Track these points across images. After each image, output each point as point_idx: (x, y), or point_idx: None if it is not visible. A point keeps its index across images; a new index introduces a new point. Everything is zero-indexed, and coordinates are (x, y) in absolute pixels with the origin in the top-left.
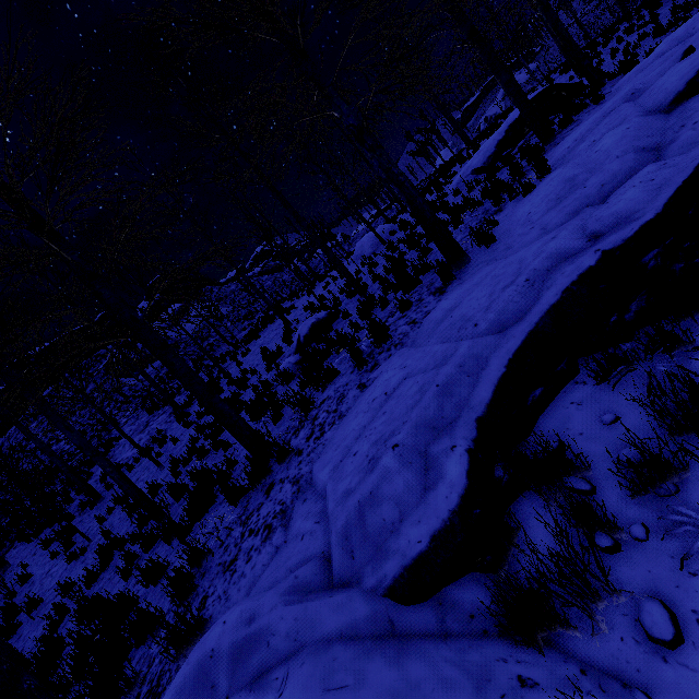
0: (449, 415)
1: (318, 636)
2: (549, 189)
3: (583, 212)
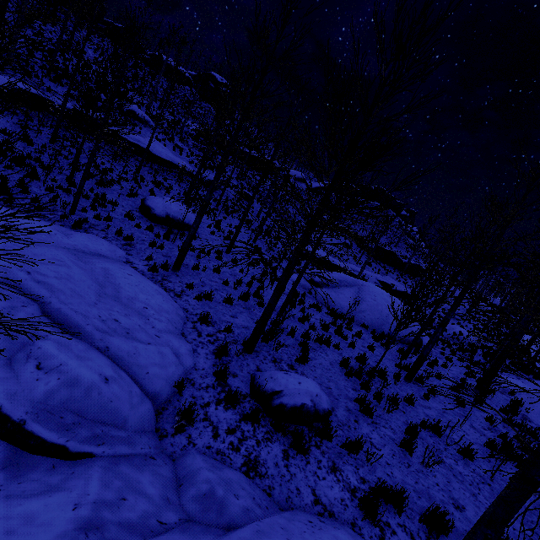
0: None
1: None
2: None
3: None
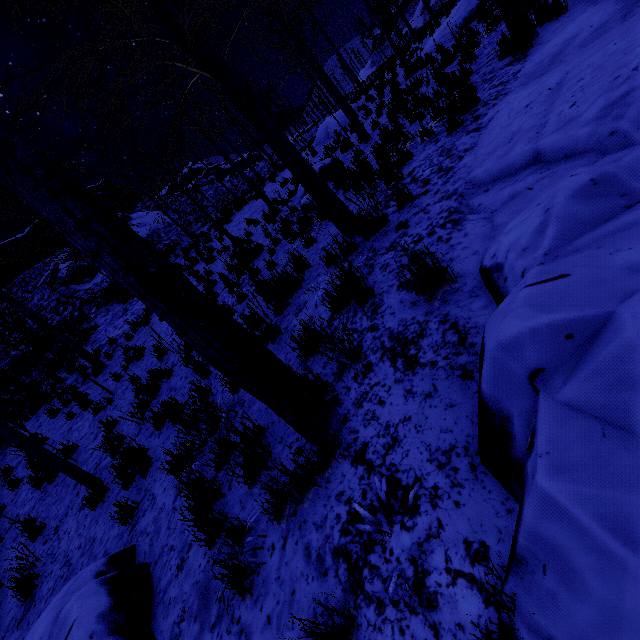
0: None
1: None
2: None
3: None
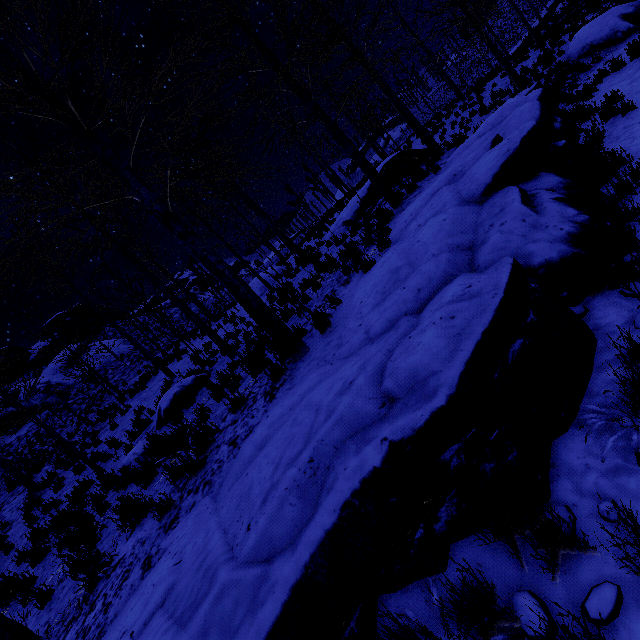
0: None
1: None
2: (378, 277)
3: (398, 326)
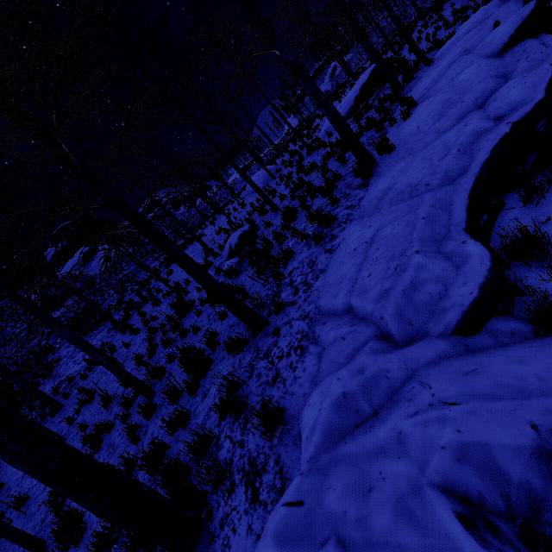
0: (441, 232)
1: (423, 362)
2: (430, 109)
3: (470, 115)
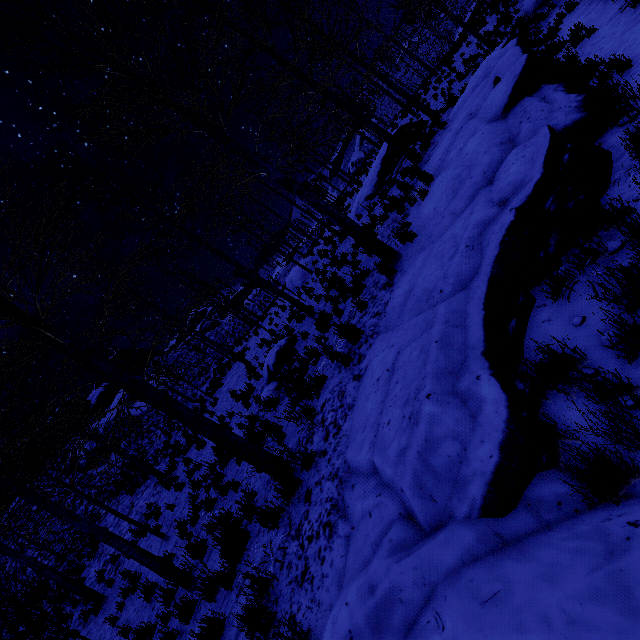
0: (458, 359)
1: (443, 572)
2: (443, 188)
3: (480, 193)
